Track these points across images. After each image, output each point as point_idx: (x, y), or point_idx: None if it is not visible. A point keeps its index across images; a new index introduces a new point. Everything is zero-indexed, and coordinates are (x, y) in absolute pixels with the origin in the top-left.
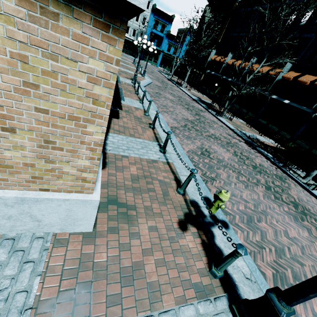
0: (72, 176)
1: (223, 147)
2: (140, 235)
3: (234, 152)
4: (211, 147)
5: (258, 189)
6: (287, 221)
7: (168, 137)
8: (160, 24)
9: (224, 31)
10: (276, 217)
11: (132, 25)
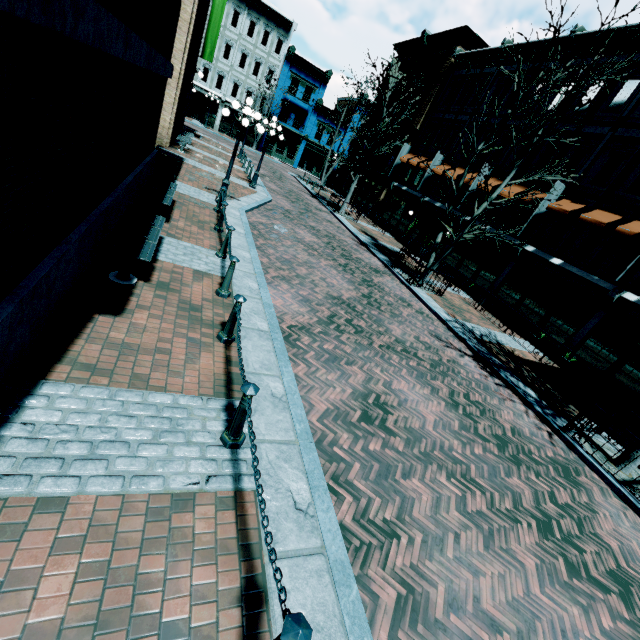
0: None
1: (422, 382)
2: None
3: (449, 396)
4: (391, 388)
5: (522, 544)
6: None
7: (246, 402)
8: (303, 86)
9: (427, 109)
10: None
11: (244, 81)
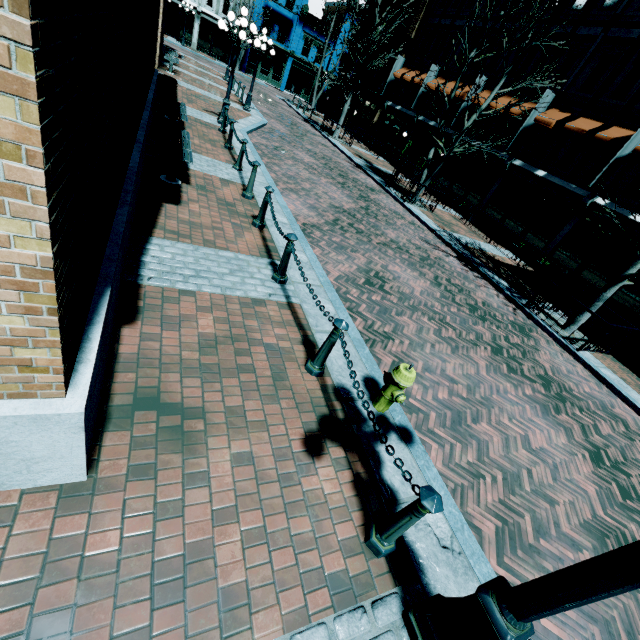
0: None
1: (412, 269)
2: (211, 477)
3: (434, 279)
4: (387, 269)
5: (478, 355)
6: (528, 416)
7: (290, 247)
8: None
9: (422, 13)
10: (509, 410)
11: None
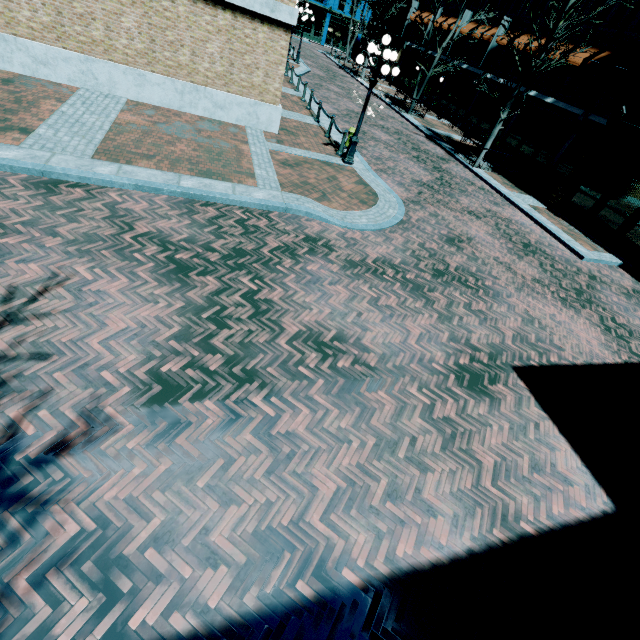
0: (272, 93)
1: (386, 134)
2: (301, 140)
3: (398, 138)
4: (370, 131)
5: (403, 155)
6: (414, 167)
7: (320, 106)
8: None
9: None
10: (405, 164)
11: None
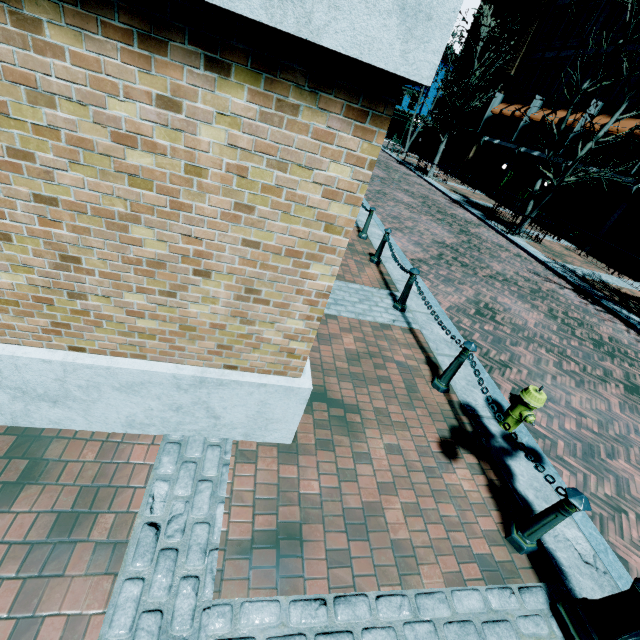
0: (274, 346)
1: (523, 301)
2: (371, 458)
3: (548, 311)
4: (496, 301)
5: (608, 391)
6: None
7: (412, 280)
8: None
9: (523, 51)
10: None
11: None
